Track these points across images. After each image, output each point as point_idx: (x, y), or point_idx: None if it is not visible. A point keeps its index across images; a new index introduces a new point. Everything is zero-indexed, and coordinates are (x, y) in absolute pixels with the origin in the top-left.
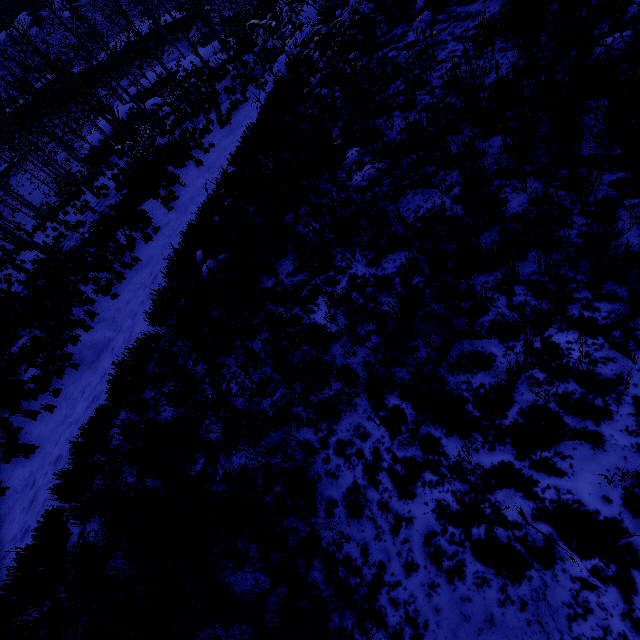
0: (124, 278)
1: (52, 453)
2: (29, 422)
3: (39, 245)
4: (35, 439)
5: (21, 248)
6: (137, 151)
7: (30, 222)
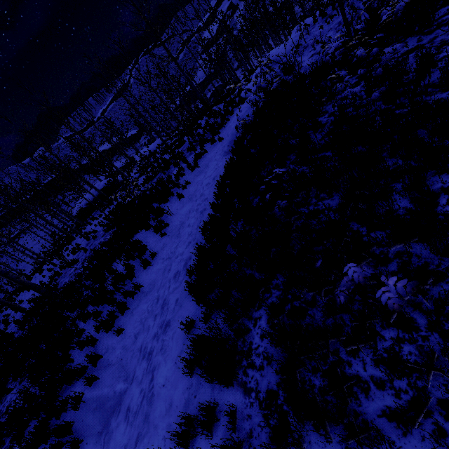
0: (127, 308)
1: None
2: None
3: (39, 286)
4: None
5: (21, 289)
6: (117, 203)
7: (29, 267)
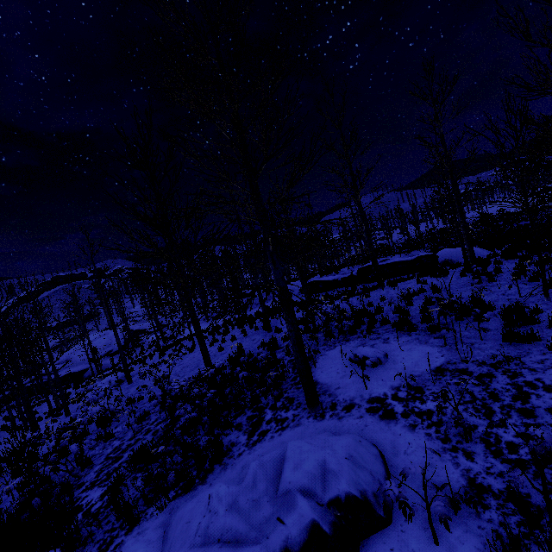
0: None
1: None
2: None
3: None
4: None
5: None
6: None
7: None
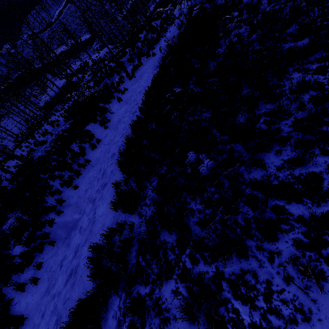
0: (80, 174)
1: (40, 327)
2: (18, 293)
3: (20, 157)
4: (24, 309)
5: (7, 159)
6: (74, 100)
7: (11, 144)
